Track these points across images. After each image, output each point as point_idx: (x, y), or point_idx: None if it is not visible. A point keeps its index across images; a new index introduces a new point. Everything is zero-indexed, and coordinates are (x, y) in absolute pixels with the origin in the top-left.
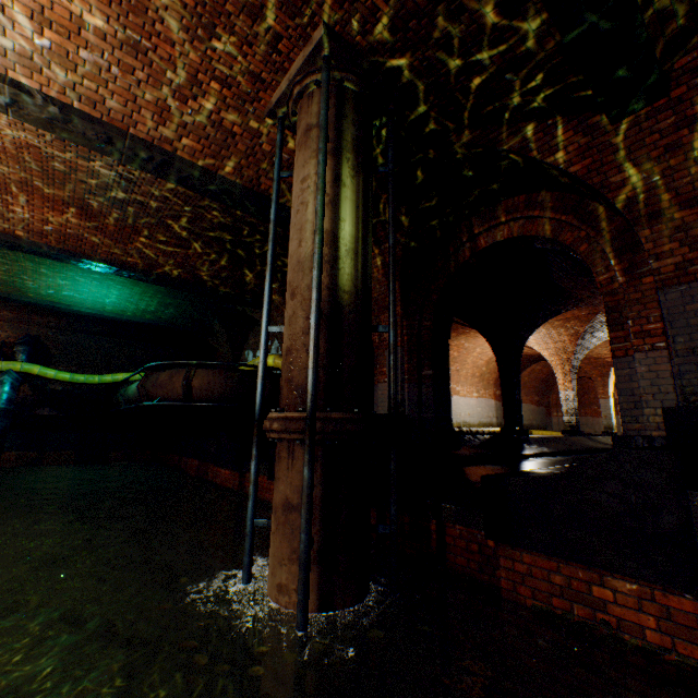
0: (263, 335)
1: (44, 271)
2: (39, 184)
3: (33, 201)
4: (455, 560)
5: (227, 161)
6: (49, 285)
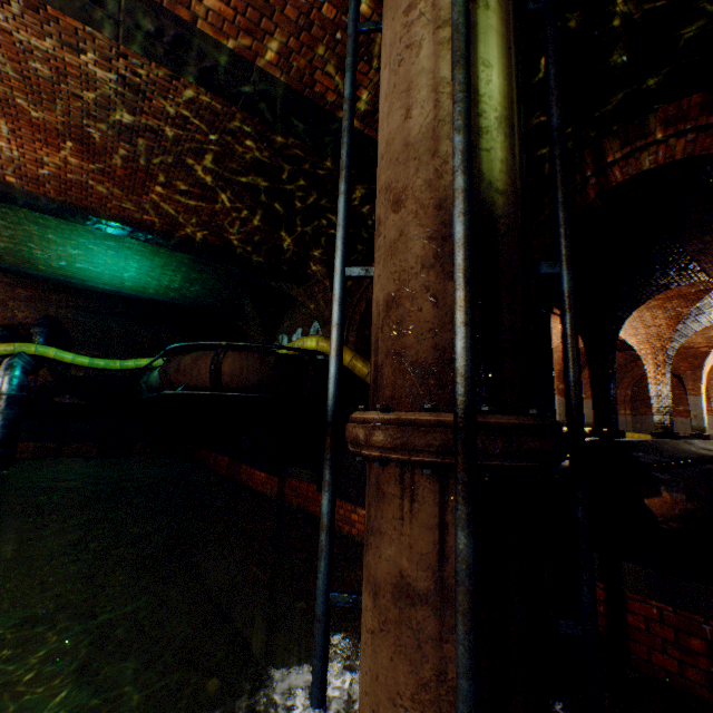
0: (337, 281)
1: (51, 237)
2: (23, 103)
3: (20, 131)
4: (649, 656)
5: (269, 41)
6: (60, 255)
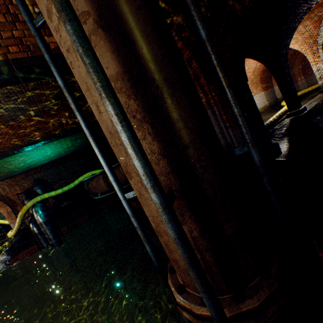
0: (124, 205)
1: (8, 160)
2: None
3: None
4: None
5: (3, 42)
6: (18, 163)
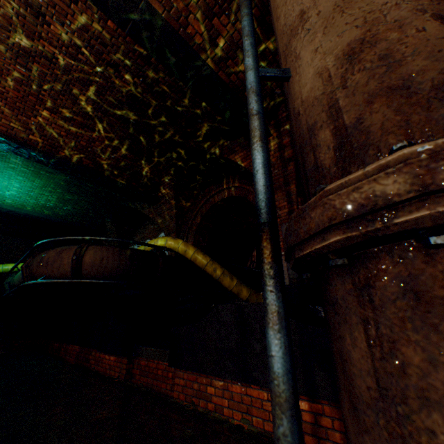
0: (252, 76)
1: None
2: None
3: None
4: None
5: None
6: None
